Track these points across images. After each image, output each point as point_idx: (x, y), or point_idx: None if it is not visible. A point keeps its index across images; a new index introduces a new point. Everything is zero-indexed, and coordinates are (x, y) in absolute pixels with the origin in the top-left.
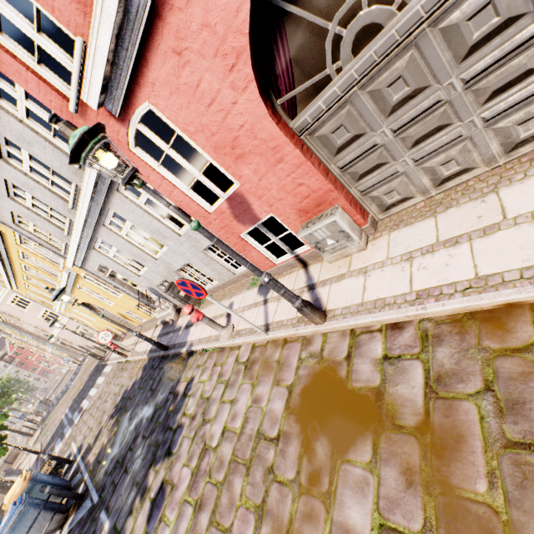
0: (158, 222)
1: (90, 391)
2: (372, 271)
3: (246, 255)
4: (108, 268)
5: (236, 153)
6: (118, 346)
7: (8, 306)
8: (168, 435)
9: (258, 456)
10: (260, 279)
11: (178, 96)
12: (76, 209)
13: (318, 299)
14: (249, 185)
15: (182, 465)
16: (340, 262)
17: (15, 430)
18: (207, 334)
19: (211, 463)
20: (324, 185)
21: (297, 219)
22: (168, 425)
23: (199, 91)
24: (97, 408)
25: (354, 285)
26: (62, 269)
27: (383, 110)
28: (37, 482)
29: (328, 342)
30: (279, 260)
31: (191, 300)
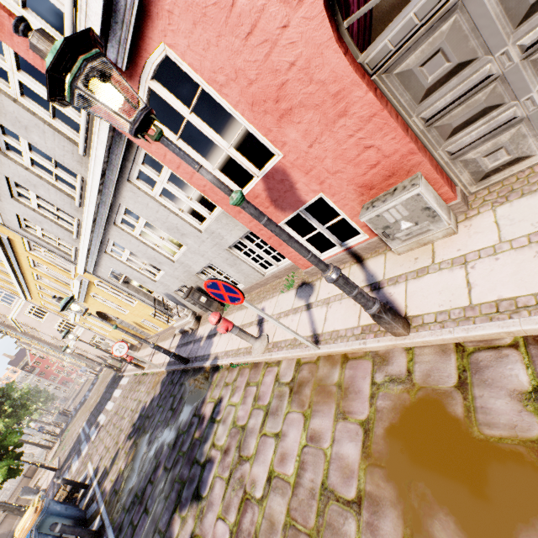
0: (175, 216)
1: (107, 405)
2: (477, 261)
3: (282, 251)
4: (122, 273)
5: (280, 109)
6: (134, 358)
7: (26, 317)
8: (194, 471)
9: (329, 526)
10: (326, 276)
11: (204, 27)
12: (83, 206)
13: (389, 301)
14: (295, 155)
15: (216, 516)
16: (416, 252)
17: (34, 443)
18: (234, 345)
19: (256, 522)
20: (402, 145)
21: (355, 199)
22: (195, 458)
23: (234, 13)
24: (113, 425)
25: (448, 281)
26: (73, 277)
27: (513, 14)
28: (48, 514)
29: (418, 361)
30: (323, 256)
31: (213, 307)
